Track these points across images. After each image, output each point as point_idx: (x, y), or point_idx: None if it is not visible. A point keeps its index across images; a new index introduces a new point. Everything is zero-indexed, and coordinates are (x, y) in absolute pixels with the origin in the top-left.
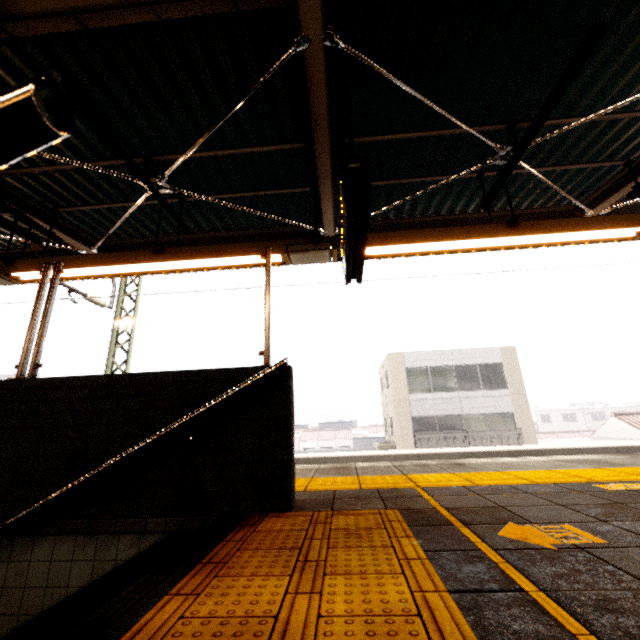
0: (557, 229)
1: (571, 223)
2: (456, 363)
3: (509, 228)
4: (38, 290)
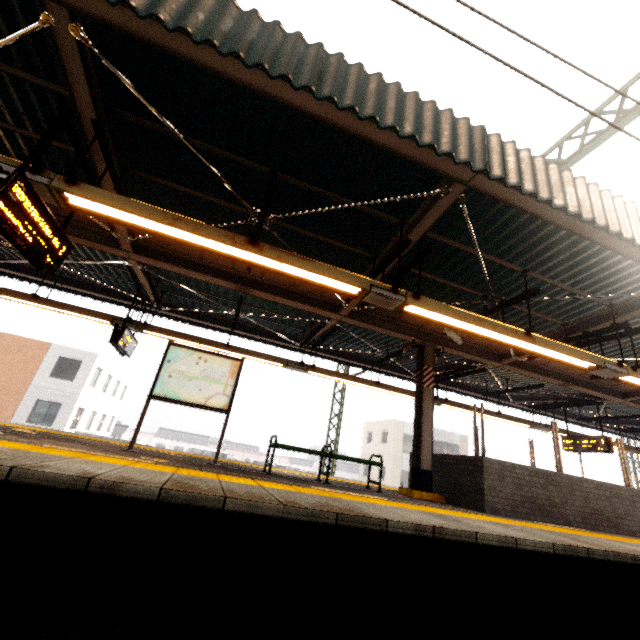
0: None
1: None
2: (434, 438)
3: None
4: (530, 447)
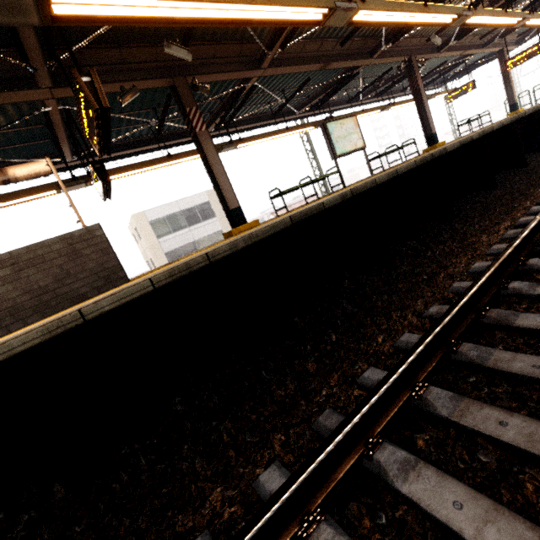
0: (187, 156)
1: (192, 152)
2: (182, 209)
3: (168, 158)
4: None
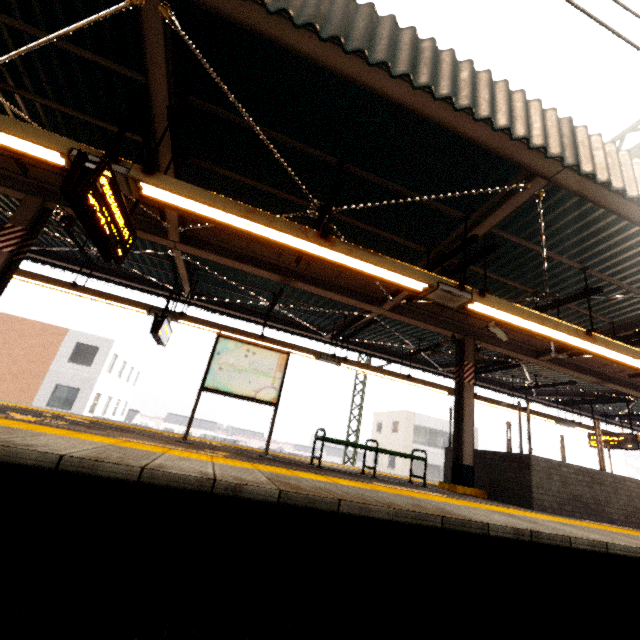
0: None
1: None
2: (444, 430)
3: None
4: (561, 444)
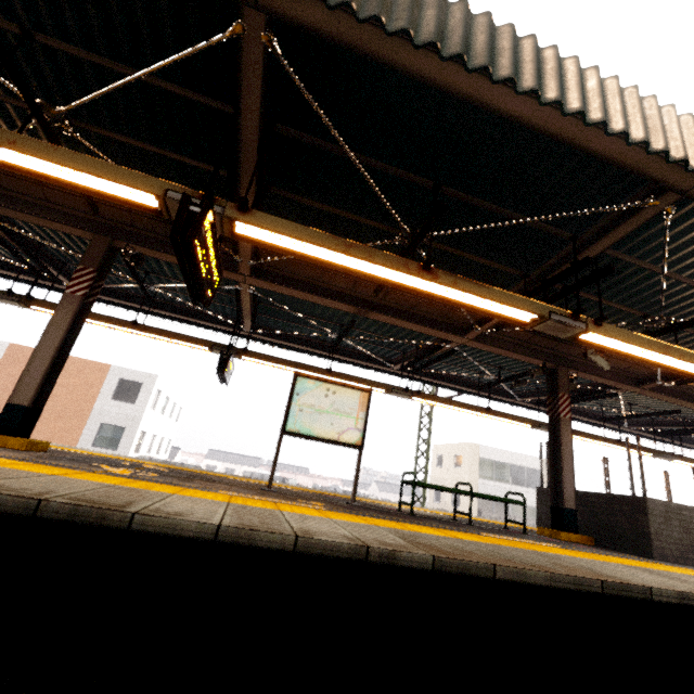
0: None
1: None
2: (513, 463)
3: None
4: (665, 481)
